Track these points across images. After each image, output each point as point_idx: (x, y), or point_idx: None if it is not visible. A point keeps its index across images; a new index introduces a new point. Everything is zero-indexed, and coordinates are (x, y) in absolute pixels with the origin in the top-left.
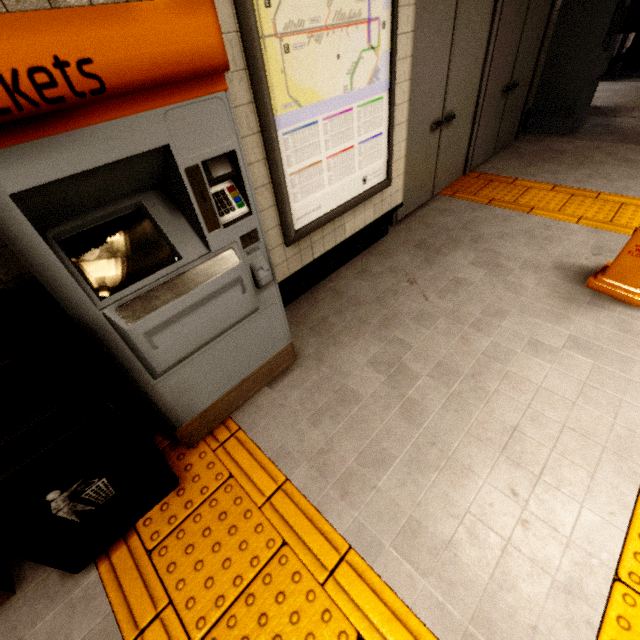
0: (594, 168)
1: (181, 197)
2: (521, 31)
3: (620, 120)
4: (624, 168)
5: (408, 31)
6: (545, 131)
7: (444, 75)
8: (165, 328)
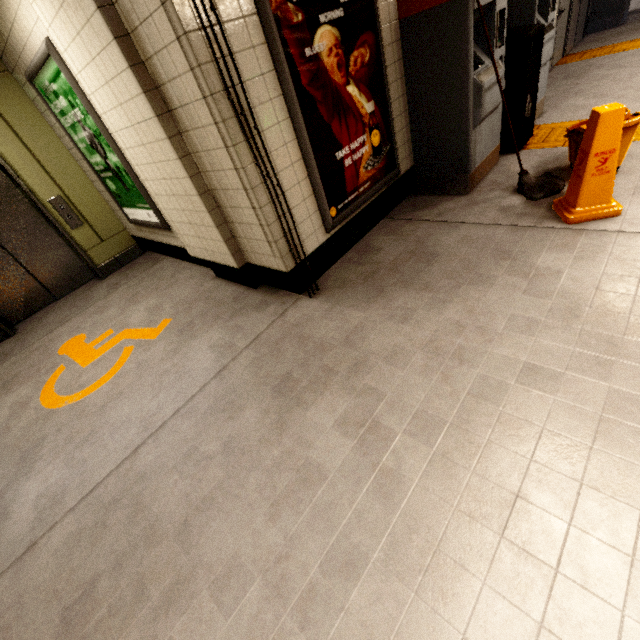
0: None
1: (541, 0)
2: None
3: None
4: None
5: None
6: (602, 29)
7: None
8: (543, 46)
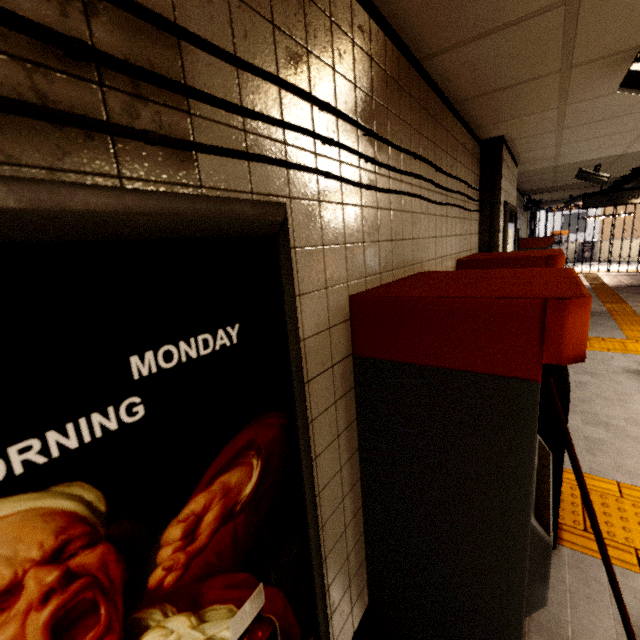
0: None
1: None
2: None
3: None
4: (599, 327)
5: None
6: None
7: None
8: None
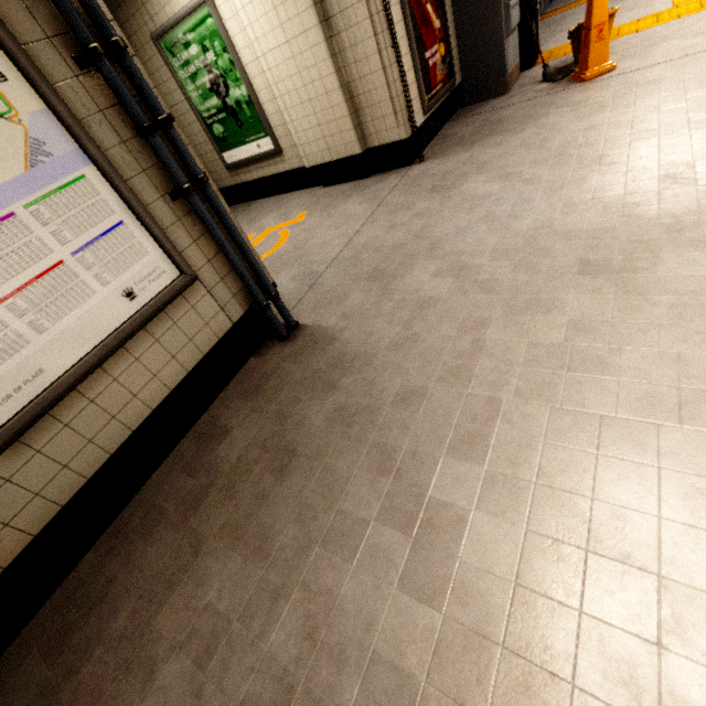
0: None
1: None
2: None
3: None
4: None
5: None
6: None
7: None
8: None
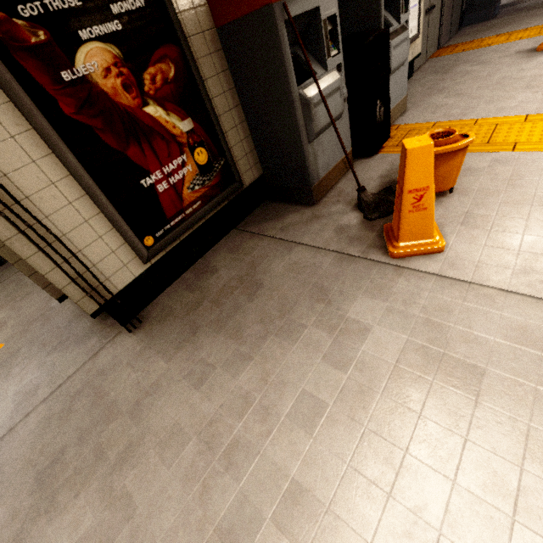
0: (517, 23)
1: (392, 1)
2: None
3: (522, 4)
4: (536, 18)
5: None
6: (476, 22)
7: None
8: (395, 49)
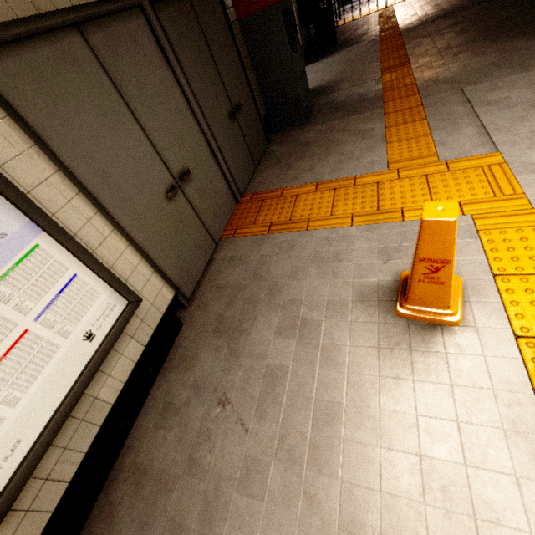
0: (339, 150)
1: None
2: (214, 64)
3: (337, 94)
4: (361, 141)
5: (22, 150)
6: (288, 126)
7: (146, 145)
8: None
